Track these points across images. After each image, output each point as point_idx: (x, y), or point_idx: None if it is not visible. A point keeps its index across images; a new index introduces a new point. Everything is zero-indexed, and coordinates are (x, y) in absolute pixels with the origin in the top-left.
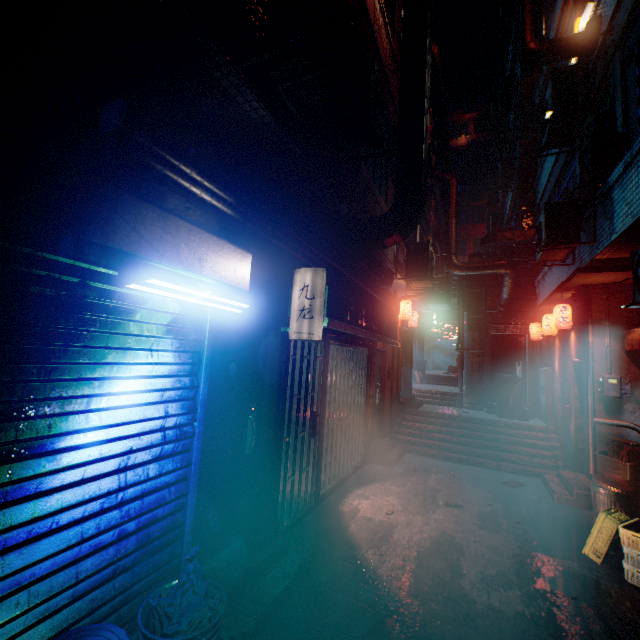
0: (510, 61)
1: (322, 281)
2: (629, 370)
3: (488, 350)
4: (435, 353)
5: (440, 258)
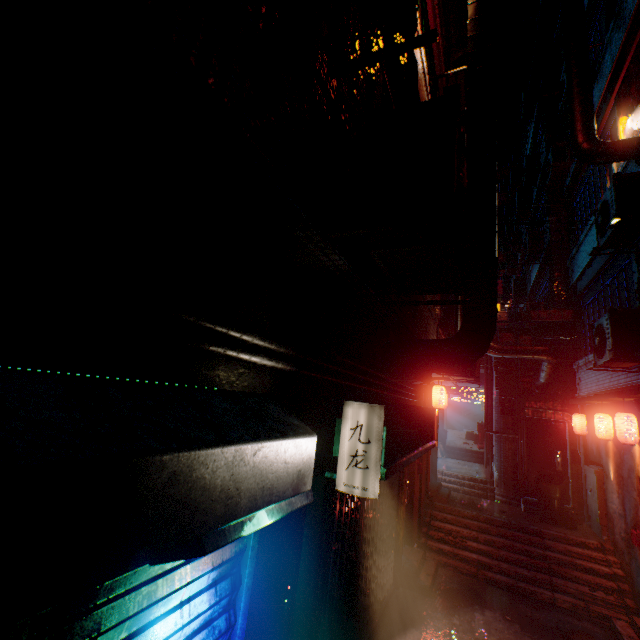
0: (531, 138)
1: (379, 421)
2: None
3: (523, 436)
4: (448, 411)
5: None
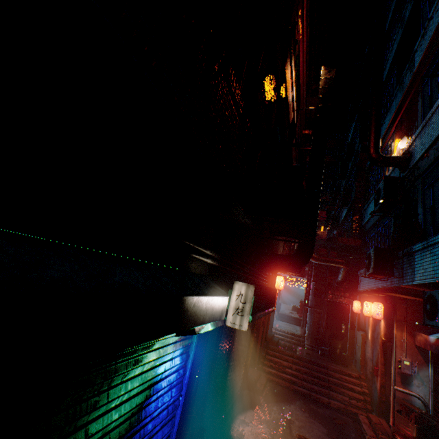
0: (352, 131)
1: (251, 293)
2: (417, 357)
3: (325, 311)
4: (283, 291)
5: None
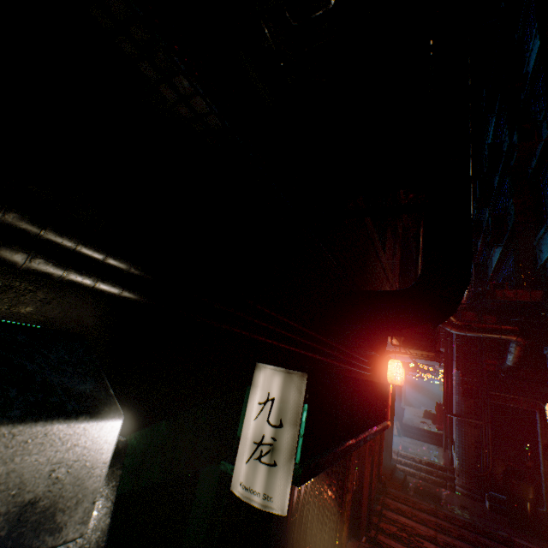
0: (492, 132)
1: (298, 395)
2: None
3: (488, 423)
4: (407, 387)
5: None
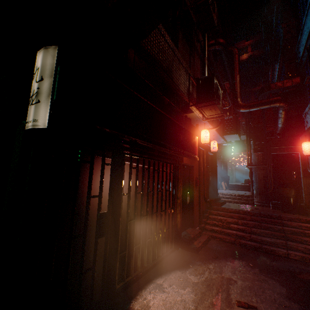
0: None
1: (52, 60)
2: None
3: (270, 165)
4: (236, 173)
5: (232, 110)
